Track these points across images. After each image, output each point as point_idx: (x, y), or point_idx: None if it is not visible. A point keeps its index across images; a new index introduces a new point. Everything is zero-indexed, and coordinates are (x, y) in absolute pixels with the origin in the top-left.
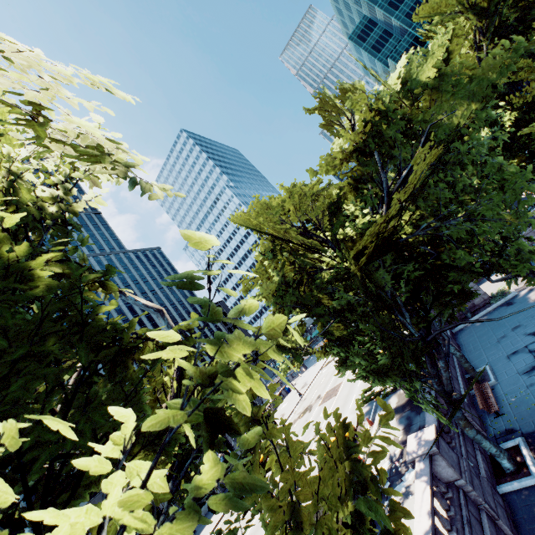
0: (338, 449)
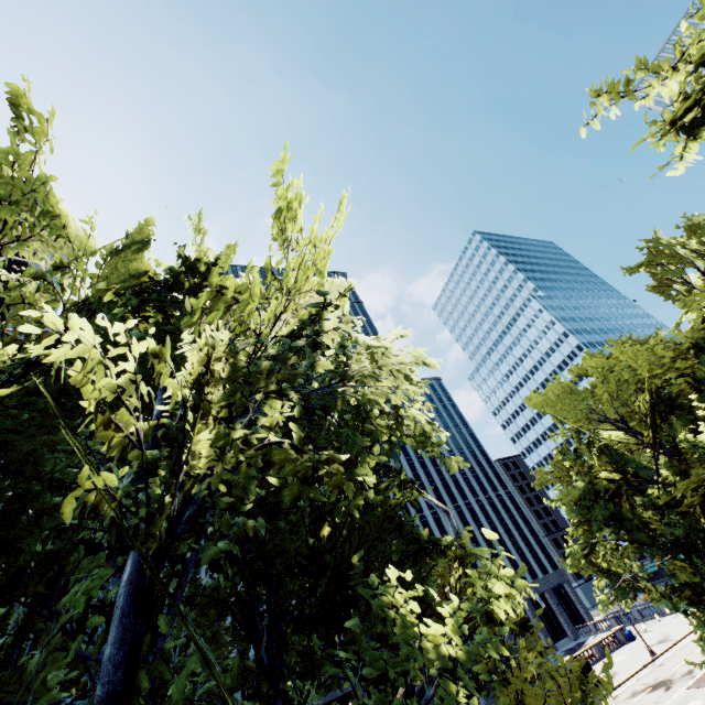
0: (576, 684)
